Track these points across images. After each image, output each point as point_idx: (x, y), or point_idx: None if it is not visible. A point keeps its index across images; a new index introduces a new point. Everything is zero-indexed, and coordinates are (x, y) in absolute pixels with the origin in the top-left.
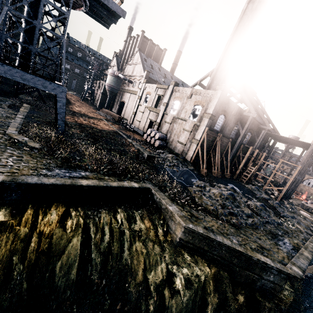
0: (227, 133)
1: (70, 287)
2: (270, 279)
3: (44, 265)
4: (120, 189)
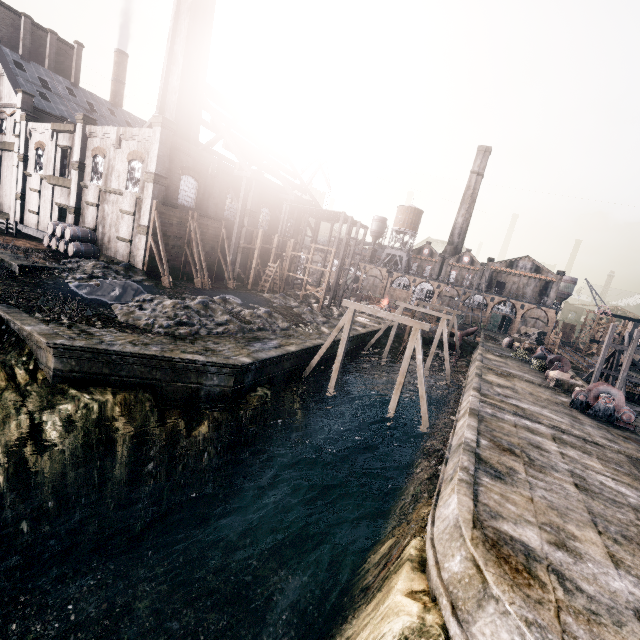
0: (215, 212)
1: None
2: (215, 382)
3: None
4: None
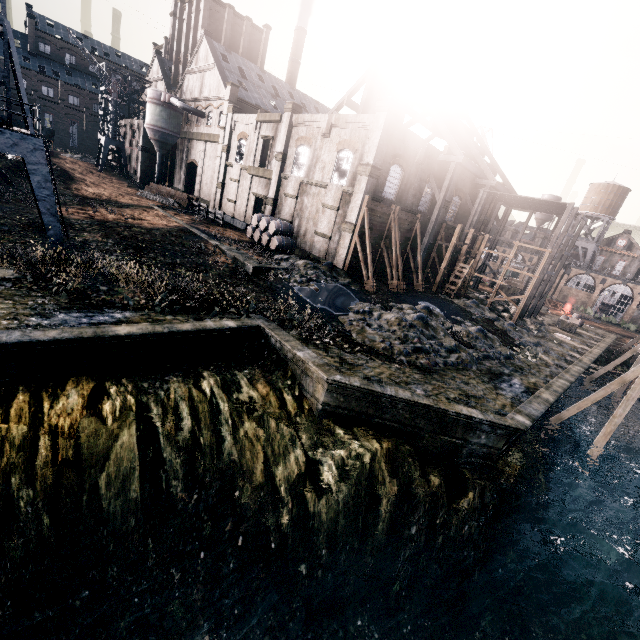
0: (412, 204)
1: (134, 512)
2: (481, 441)
3: (75, 483)
4: (201, 335)
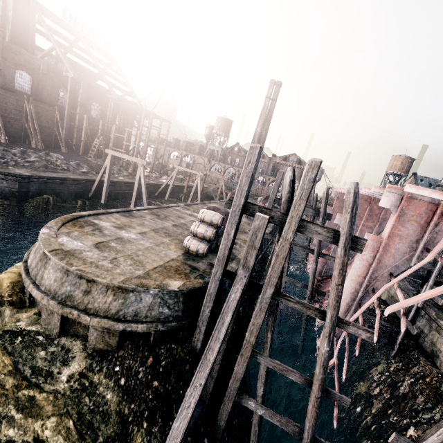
0: (50, 100)
1: None
2: (5, 185)
3: None
4: None
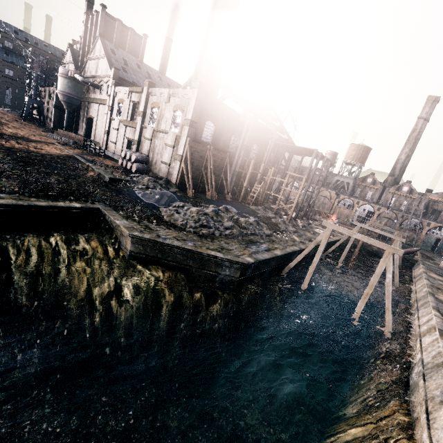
0: (223, 146)
1: None
2: (227, 273)
3: None
4: (54, 211)
